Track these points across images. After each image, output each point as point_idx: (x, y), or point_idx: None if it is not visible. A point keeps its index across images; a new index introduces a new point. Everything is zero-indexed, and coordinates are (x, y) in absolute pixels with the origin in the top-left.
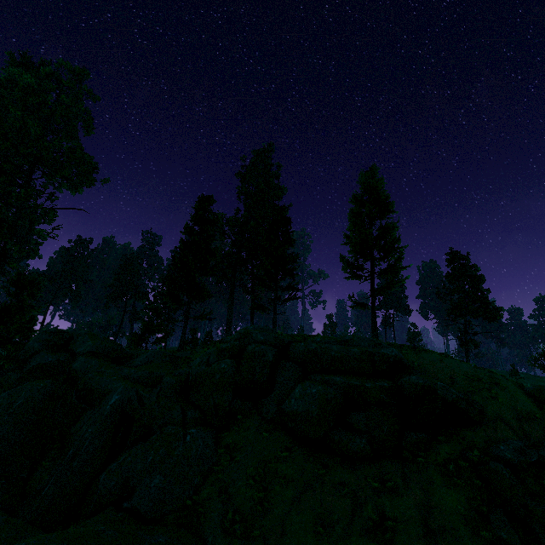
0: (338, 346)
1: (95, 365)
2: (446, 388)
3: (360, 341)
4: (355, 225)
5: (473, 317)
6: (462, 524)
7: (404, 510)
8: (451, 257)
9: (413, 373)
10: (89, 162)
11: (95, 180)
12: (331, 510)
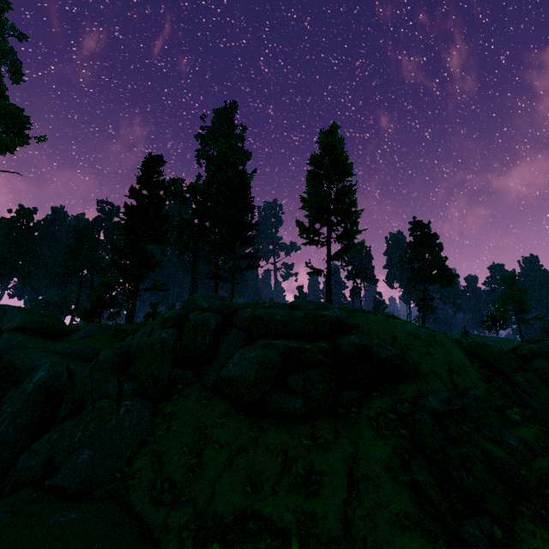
0: (284, 310)
1: (22, 342)
2: (382, 346)
3: (307, 305)
4: (312, 187)
5: (430, 283)
6: (385, 471)
7: (332, 463)
8: (414, 226)
9: (354, 333)
10: (18, 115)
11: (29, 138)
12: (262, 470)
